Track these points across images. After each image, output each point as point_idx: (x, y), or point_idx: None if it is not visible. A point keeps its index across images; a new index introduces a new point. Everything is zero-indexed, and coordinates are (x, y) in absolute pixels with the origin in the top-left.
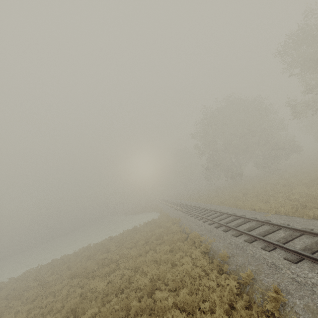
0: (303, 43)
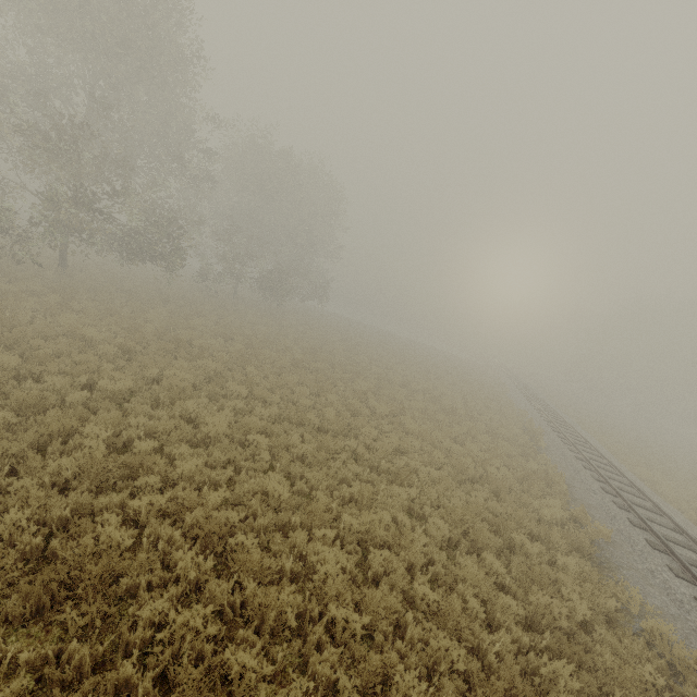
0: None
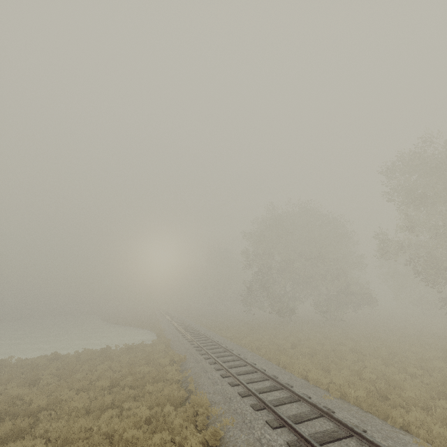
0: (414, 170)
